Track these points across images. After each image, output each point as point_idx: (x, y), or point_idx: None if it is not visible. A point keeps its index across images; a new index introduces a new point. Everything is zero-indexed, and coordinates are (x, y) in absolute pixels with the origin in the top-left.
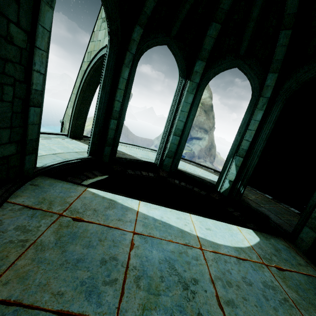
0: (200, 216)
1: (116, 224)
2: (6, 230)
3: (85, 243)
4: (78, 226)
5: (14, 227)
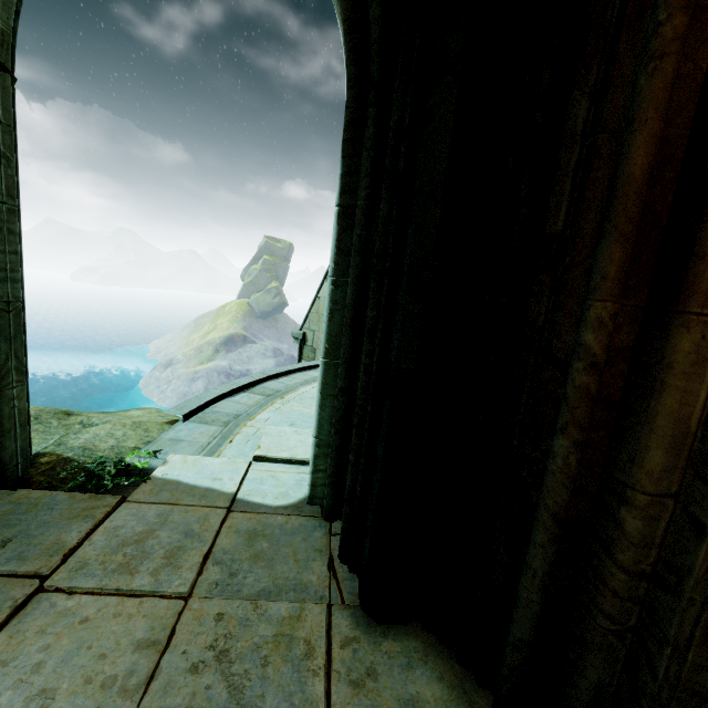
0: None
1: None
2: None
3: None
4: None
5: None
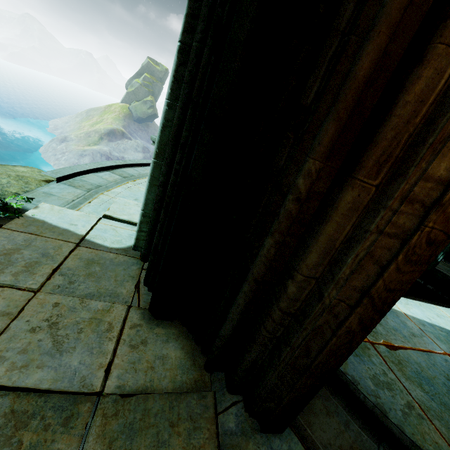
0: (432, 304)
1: (421, 344)
2: (373, 391)
3: (445, 389)
4: (405, 359)
5: (372, 384)
